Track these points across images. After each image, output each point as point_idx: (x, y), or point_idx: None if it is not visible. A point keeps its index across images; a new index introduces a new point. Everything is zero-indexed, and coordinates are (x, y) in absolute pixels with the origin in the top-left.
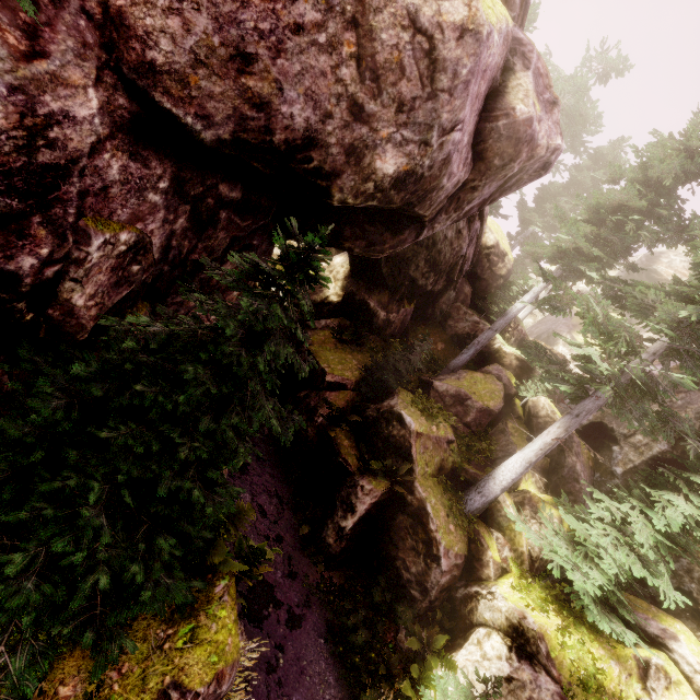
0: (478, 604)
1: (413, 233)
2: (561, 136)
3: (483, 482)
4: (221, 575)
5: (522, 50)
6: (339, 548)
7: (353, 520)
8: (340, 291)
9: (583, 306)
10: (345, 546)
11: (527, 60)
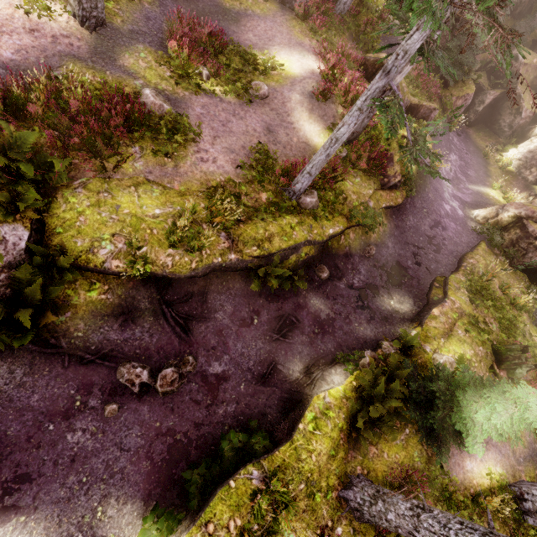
0: (535, 130)
1: None
2: None
3: None
4: (470, 81)
5: None
6: (474, 119)
7: (483, 106)
8: None
9: None
10: (477, 118)
11: None
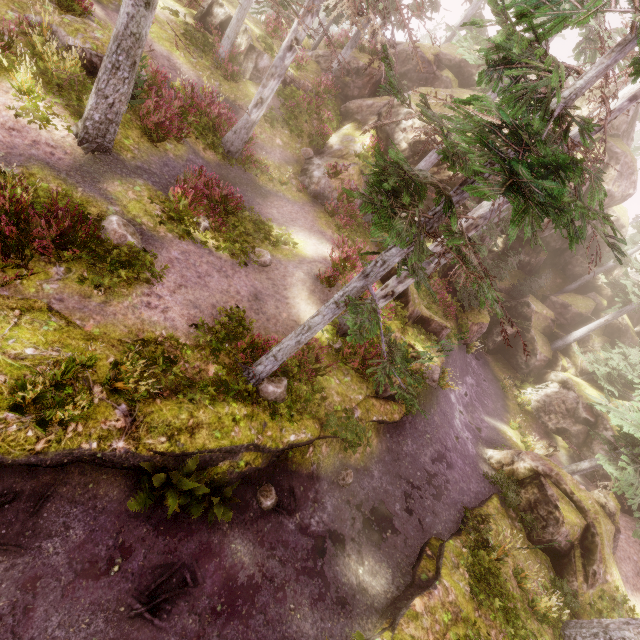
0: (550, 375)
1: (549, 231)
2: (634, 188)
3: (565, 337)
4: (485, 311)
5: (616, 156)
6: (493, 347)
7: (501, 338)
8: (501, 245)
9: (632, 263)
10: (495, 347)
11: (618, 161)
